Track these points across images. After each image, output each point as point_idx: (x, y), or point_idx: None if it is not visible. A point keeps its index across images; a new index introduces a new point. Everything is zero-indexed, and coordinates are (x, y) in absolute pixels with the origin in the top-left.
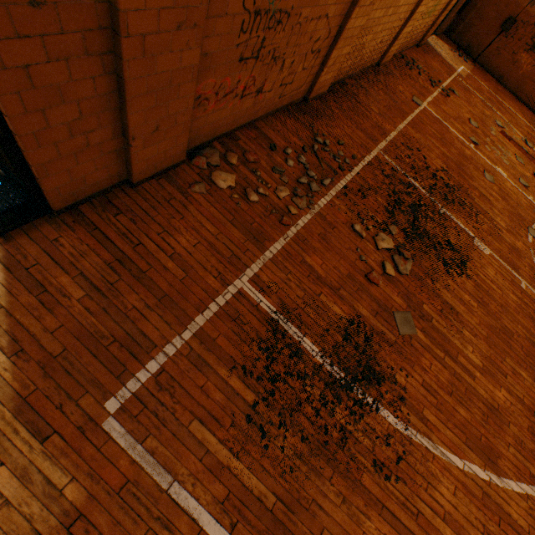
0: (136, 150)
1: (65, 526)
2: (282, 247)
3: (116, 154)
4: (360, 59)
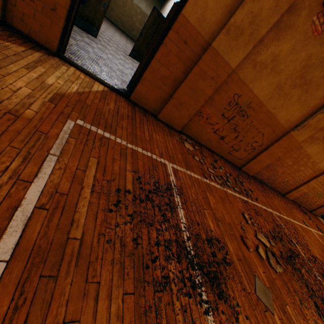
0: (170, 104)
1: (9, 111)
2: (197, 178)
3: (163, 101)
4: (274, 179)
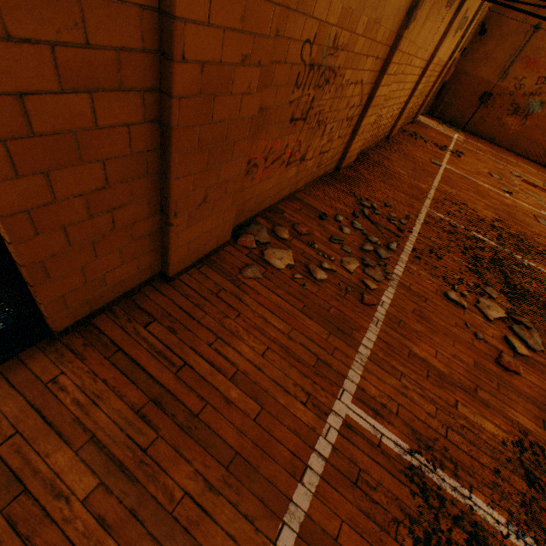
0: (177, 229)
1: None
2: (377, 337)
3: (149, 238)
4: (377, 131)
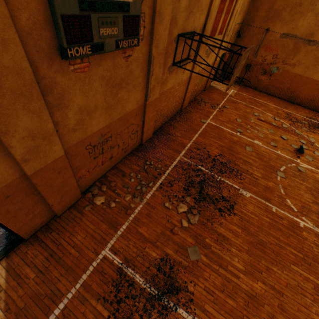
0: (55, 207)
1: None
2: (127, 227)
3: (48, 210)
4: (167, 116)
